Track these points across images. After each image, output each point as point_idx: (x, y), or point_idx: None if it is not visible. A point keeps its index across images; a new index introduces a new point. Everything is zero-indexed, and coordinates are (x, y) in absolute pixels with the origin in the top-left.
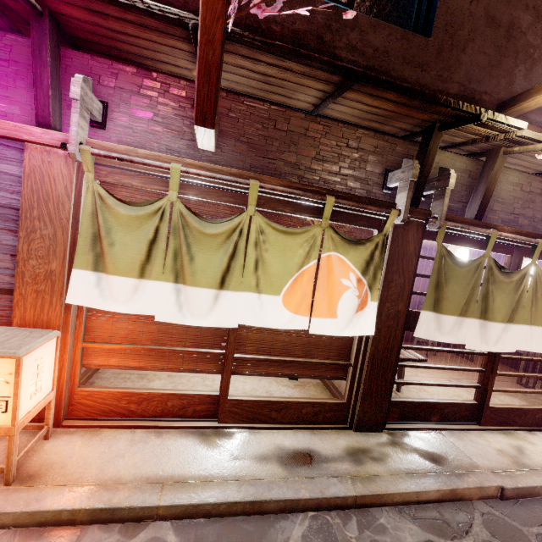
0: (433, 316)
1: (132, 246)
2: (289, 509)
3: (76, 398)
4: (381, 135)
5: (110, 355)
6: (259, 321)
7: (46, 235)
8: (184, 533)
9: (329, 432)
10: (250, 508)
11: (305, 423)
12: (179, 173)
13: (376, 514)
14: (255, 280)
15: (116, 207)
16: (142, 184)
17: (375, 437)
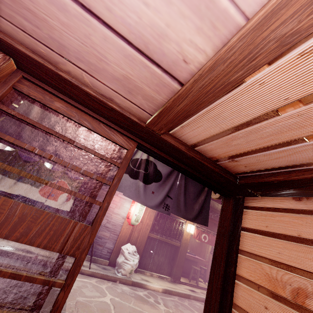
0: None
1: None
2: None
3: None
4: None
5: None
6: None
7: None
8: None
9: None
10: None
11: None
12: None
13: None
14: None
15: None
16: None
17: None
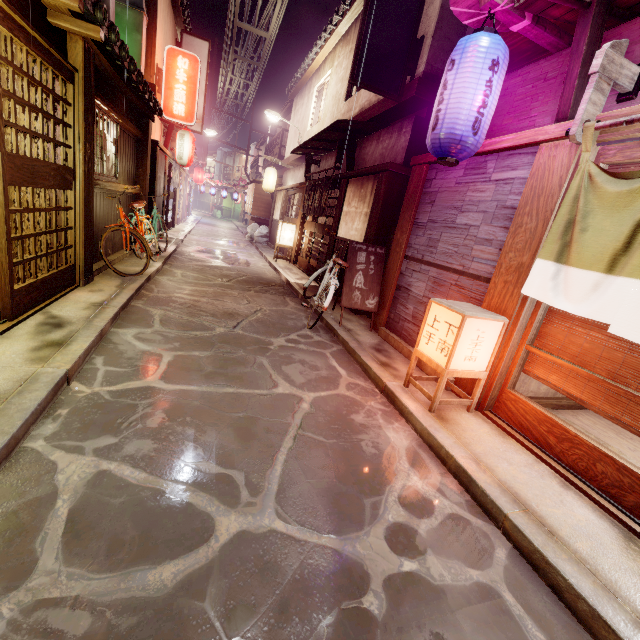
0: None
1: (609, 231)
2: None
3: (503, 397)
4: None
5: (550, 370)
6: None
7: (528, 228)
8: (516, 566)
9: None
10: None
11: None
12: None
13: None
14: None
15: (604, 184)
16: None
17: None
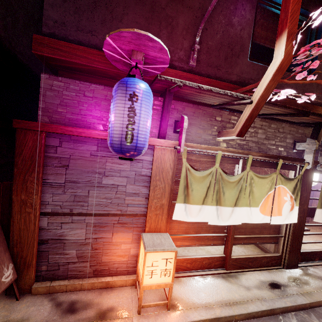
0: (321, 210)
1: (200, 190)
2: (284, 311)
3: None
4: (292, 125)
5: (177, 240)
6: (250, 220)
7: (161, 187)
8: None
9: (275, 270)
10: (269, 312)
11: (263, 267)
12: (221, 155)
13: (319, 311)
14: (249, 201)
15: (194, 173)
16: (196, 158)
17: (296, 271)
